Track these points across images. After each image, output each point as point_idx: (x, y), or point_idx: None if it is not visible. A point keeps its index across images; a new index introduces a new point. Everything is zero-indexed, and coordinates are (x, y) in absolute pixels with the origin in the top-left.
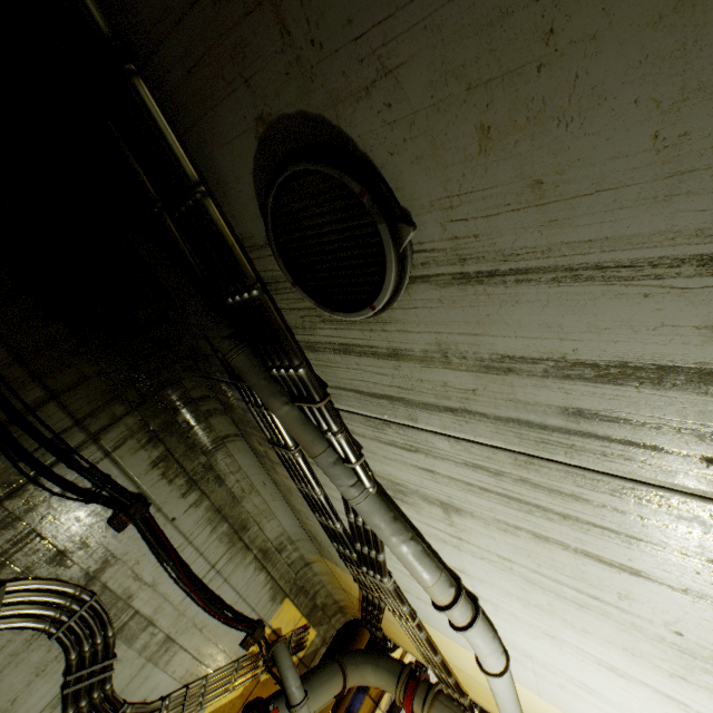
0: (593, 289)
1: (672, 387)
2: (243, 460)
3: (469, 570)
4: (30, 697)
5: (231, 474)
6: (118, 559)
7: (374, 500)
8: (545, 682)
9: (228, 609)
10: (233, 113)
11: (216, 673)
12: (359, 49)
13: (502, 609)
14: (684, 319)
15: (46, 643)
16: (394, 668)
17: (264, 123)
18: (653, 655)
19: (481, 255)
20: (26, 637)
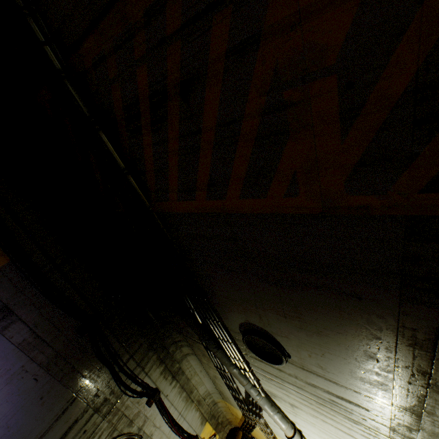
0: (334, 384)
1: (352, 404)
2: (193, 362)
3: (299, 423)
4: None
5: (187, 368)
6: (148, 419)
7: (264, 399)
8: None
9: (186, 433)
10: (238, 314)
11: None
12: (281, 331)
13: (311, 436)
14: (352, 396)
15: None
16: None
17: (248, 321)
18: None
19: (308, 368)
20: None
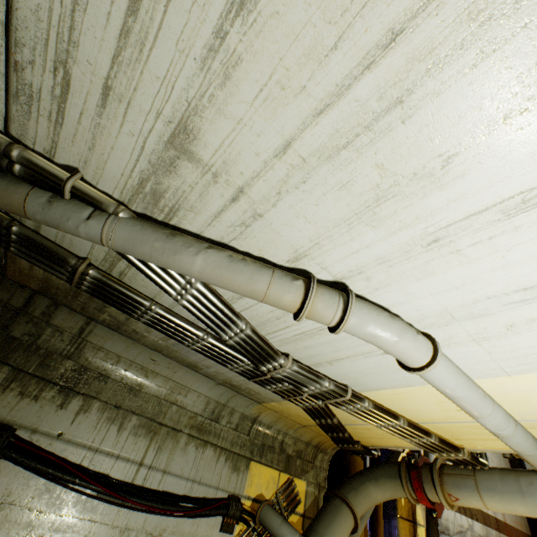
0: None
1: None
2: (116, 347)
3: (298, 243)
4: None
5: (112, 367)
6: None
7: (131, 223)
8: (494, 343)
9: (183, 500)
10: None
11: None
12: None
13: (370, 268)
14: None
15: None
16: (392, 472)
17: None
18: None
19: None
20: None
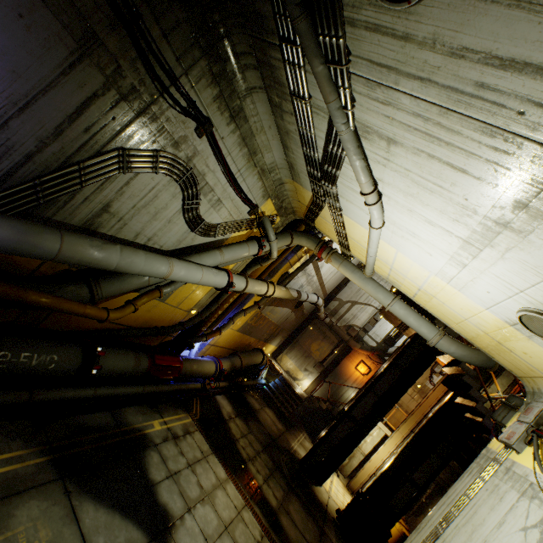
0: (521, 15)
1: (524, 75)
2: (260, 108)
3: (385, 179)
4: (172, 206)
5: (252, 117)
6: (199, 154)
7: (352, 135)
8: (395, 236)
9: (244, 195)
10: None
11: (237, 221)
12: None
13: (392, 200)
14: None
15: (175, 185)
16: (316, 241)
17: None
18: (450, 212)
19: None
20: (167, 180)
